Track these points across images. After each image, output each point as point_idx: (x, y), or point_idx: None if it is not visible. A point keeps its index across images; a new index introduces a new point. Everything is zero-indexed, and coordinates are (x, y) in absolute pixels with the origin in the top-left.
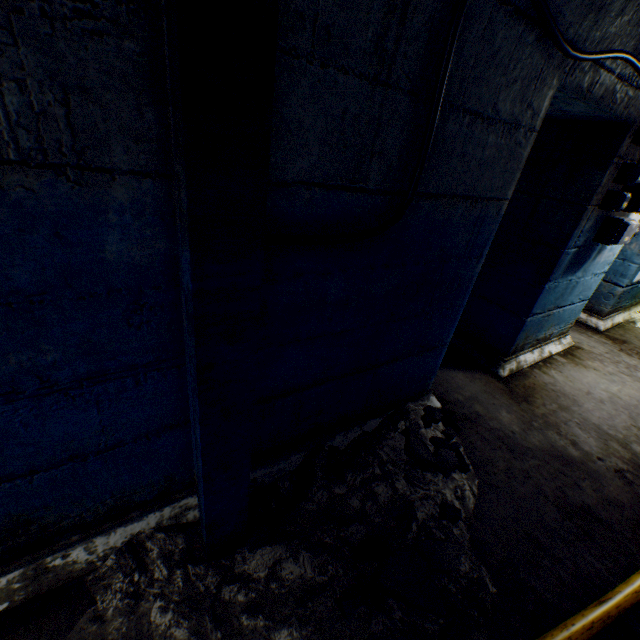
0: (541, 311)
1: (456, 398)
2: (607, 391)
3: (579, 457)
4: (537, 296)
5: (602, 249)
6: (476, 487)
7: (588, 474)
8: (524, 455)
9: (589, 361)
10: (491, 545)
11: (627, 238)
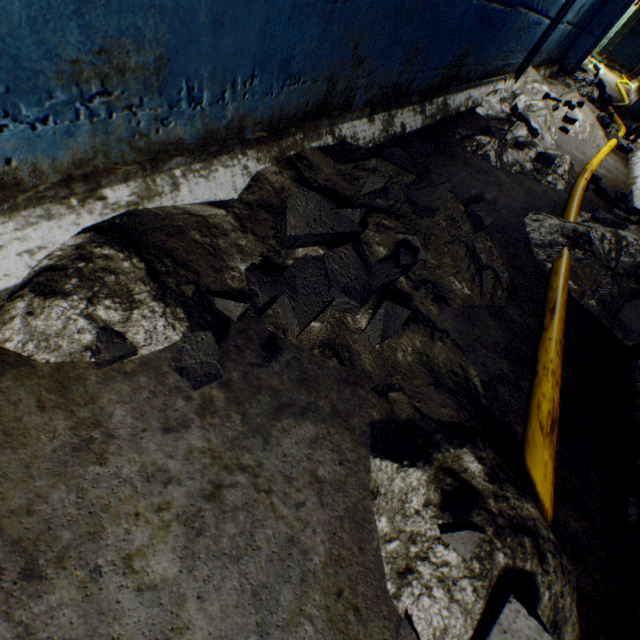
0: None
1: None
2: None
3: None
4: None
5: None
6: None
7: None
8: None
9: None
10: None
11: None
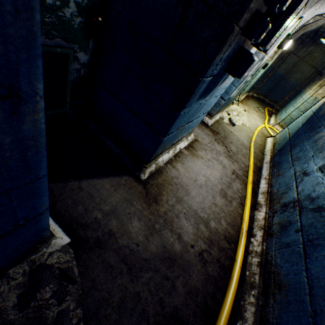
0: (176, 129)
1: (95, 217)
2: (205, 176)
3: (180, 251)
4: (173, 121)
5: (227, 78)
6: None
7: (183, 268)
8: (141, 271)
9: (200, 151)
10: None
11: (247, 73)
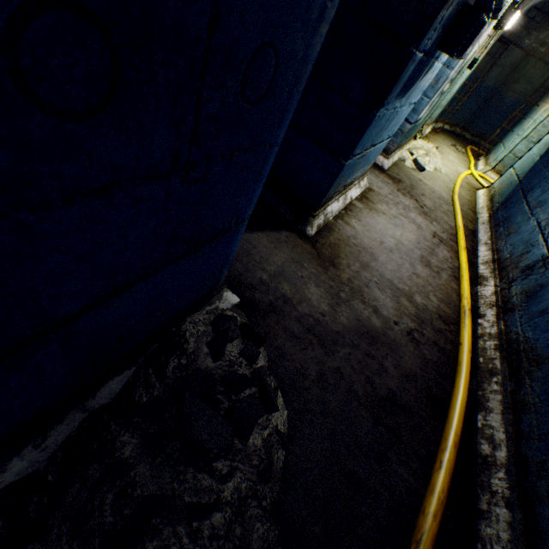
0: (360, 151)
1: (260, 278)
2: (394, 238)
3: (381, 327)
4: (365, 129)
5: (431, 67)
6: (286, 426)
7: (389, 347)
8: (335, 345)
9: (379, 205)
10: (307, 525)
11: (469, 50)
